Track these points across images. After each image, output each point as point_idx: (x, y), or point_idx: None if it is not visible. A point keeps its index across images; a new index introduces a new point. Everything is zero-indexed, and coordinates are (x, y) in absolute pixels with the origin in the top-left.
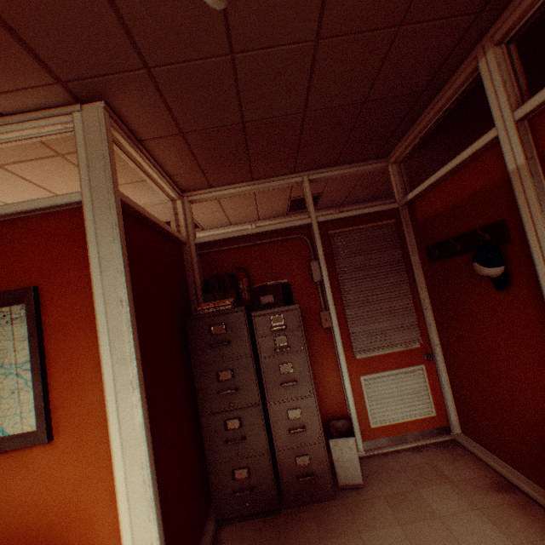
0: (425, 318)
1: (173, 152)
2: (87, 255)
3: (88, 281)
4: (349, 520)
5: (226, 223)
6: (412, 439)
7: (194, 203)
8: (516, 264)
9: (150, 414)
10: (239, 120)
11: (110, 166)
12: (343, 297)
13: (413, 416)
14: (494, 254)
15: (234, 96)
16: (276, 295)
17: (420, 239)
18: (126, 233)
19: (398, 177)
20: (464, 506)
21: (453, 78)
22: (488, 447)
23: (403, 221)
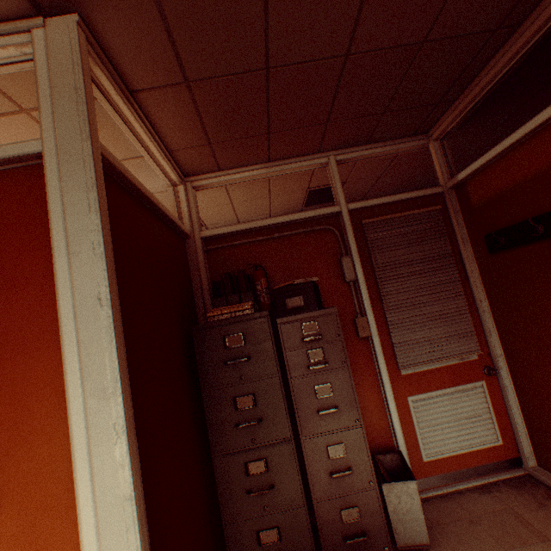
0: (483, 324)
1: (174, 112)
2: (49, 233)
3: (50, 271)
4: None
5: (233, 221)
6: (475, 476)
7: (199, 191)
8: None
9: (144, 470)
10: (263, 63)
11: (84, 102)
12: (383, 299)
13: (475, 446)
14: None
15: (260, 18)
16: (306, 296)
17: (474, 227)
18: (110, 205)
19: (442, 156)
20: None
21: (542, 6)
22: None
23: (450, 208)
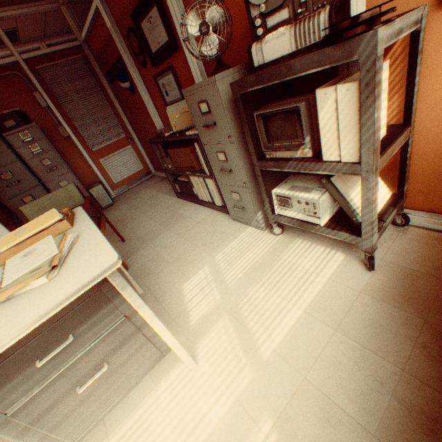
0: (123, 120)
1: None
2: None
3: None
4: (109, 214)
5: None
6: (137, 182)
7: None
8: (133, 80)
9: None
10: None
11: None
12: (70, 115)
13: (134, 172)
14: (124, 76)
15: None
16: (16, 120)
17: (102, 69)
18: None
19: (73, 19)
20: (149, 190)
21: None
22: (161, 171)
23: (89, 56)
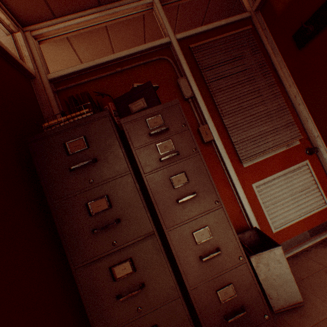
0: (299, 115)
1: None
2: None
3: None
4: None
5: None
6: (314, 235)
7: (42, 44)
8: None
9: None
10: None
11: None
12: (218, 108)
13: (310, 212)
14: None
15: None
16: (147, 97)
17: (282, 34)
18: None
19: None
20: None
21: None
22: None
23: (258, 27)
